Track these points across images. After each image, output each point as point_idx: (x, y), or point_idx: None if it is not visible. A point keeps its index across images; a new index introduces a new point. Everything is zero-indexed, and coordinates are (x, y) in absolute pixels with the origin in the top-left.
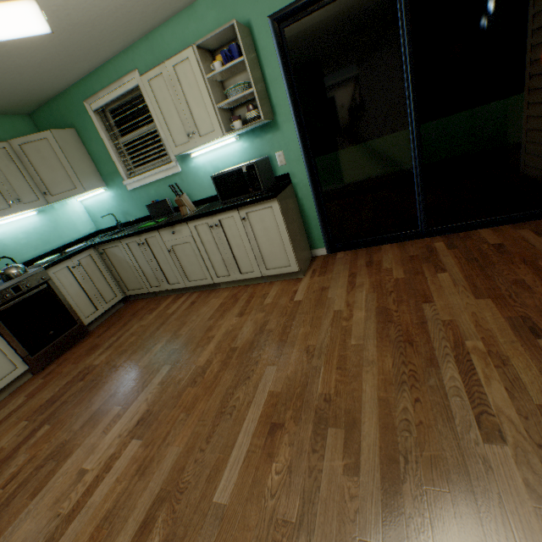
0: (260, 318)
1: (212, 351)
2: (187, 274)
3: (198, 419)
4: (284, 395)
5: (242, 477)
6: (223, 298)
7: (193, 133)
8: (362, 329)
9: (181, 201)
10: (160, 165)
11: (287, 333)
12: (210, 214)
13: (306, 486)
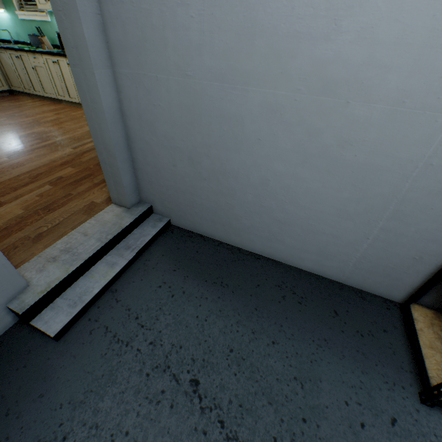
0: (62, 117)
1: (29, 120)
2: (44, 88)
3: (2, 131)
4: (37, 133)
5: (2, 141)
6: (59, 108)
7: (48, 0)
8: (88, 128)
9: (43, 41)
10: (39, 11)
11: (63, 123)
12: (52, 55)
13: (18, 145)
